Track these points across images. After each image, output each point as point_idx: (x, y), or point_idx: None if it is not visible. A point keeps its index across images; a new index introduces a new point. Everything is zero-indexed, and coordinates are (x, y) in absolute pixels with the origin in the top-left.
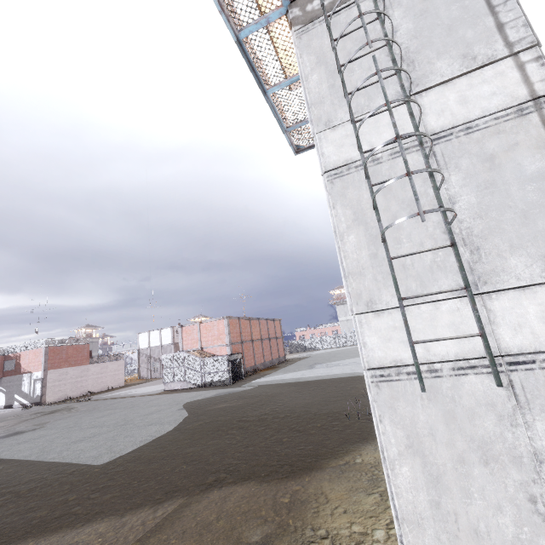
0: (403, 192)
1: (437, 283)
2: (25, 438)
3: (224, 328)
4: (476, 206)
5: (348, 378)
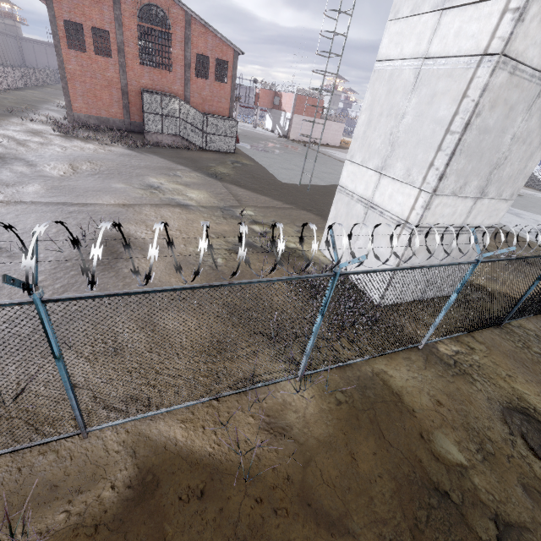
0: (392, 98)
1: (373, 160)
2: (268, 155)
3: None
4: (408, 125)
5: None
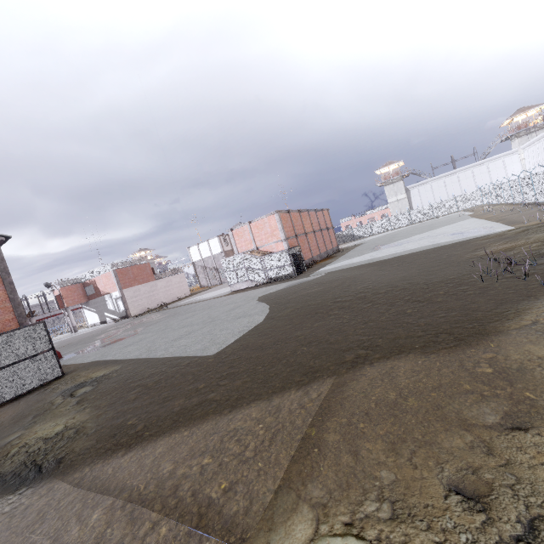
0: None
1: None
2: (128, 342)
3: (276, 223)
4: None
5: (435, 249)
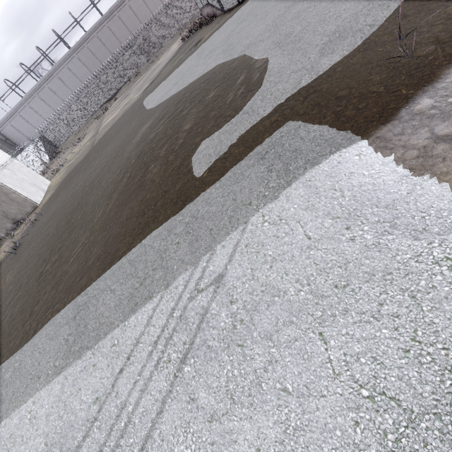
0: None
1: None
2: None
3: None
4: None
5: None
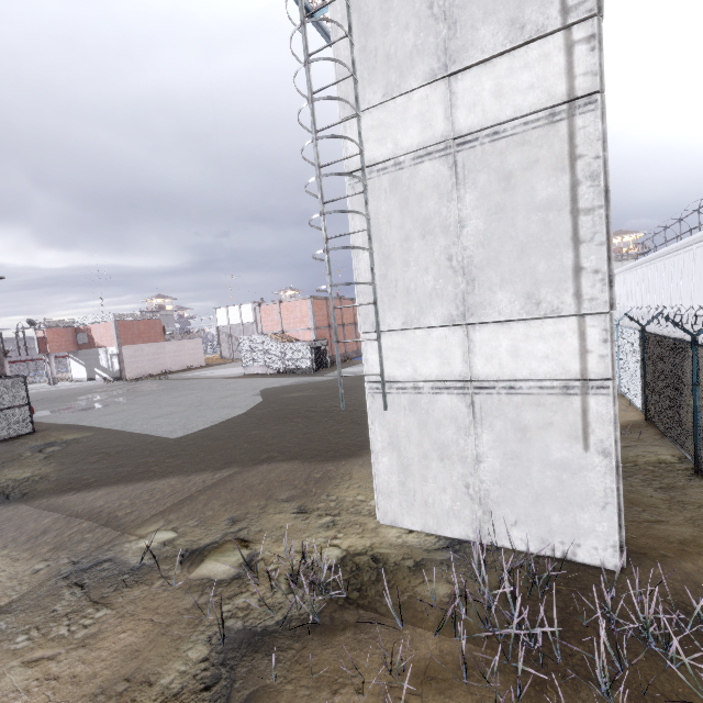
0: (418, 209)
1: (433, 311)
2: (110, 410)
3: (307, 310)
4: (482, 233)
5: None
